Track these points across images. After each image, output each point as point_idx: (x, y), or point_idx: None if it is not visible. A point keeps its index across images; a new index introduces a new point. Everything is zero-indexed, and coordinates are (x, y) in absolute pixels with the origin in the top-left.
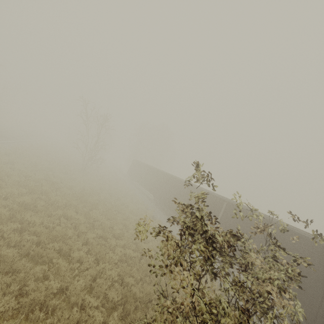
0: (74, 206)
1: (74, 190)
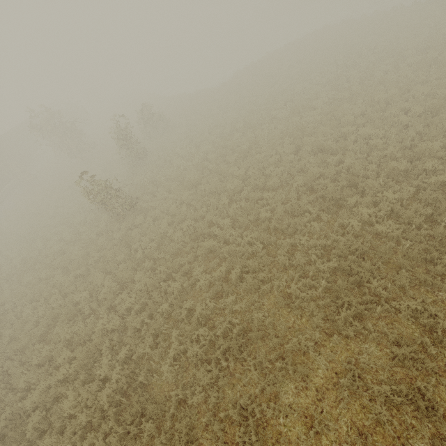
0: None
1: None
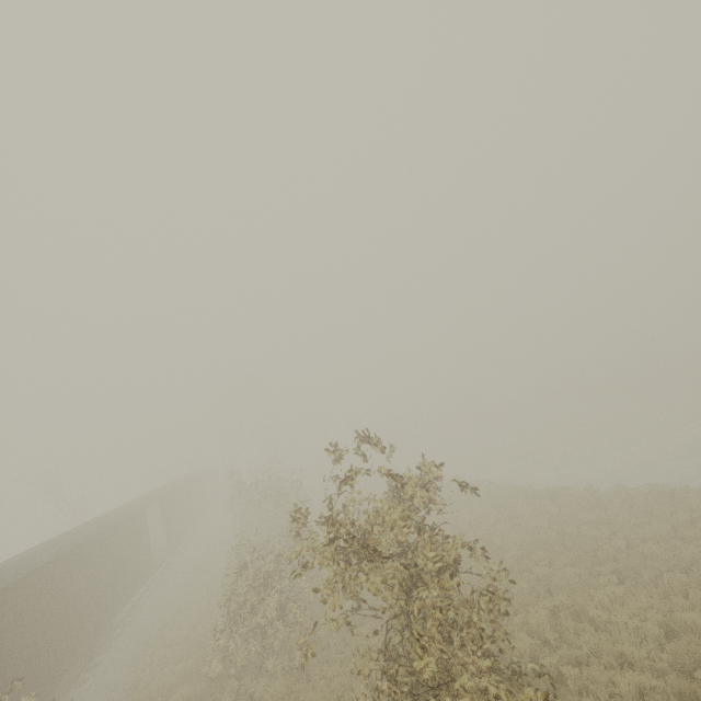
0: None
1: None
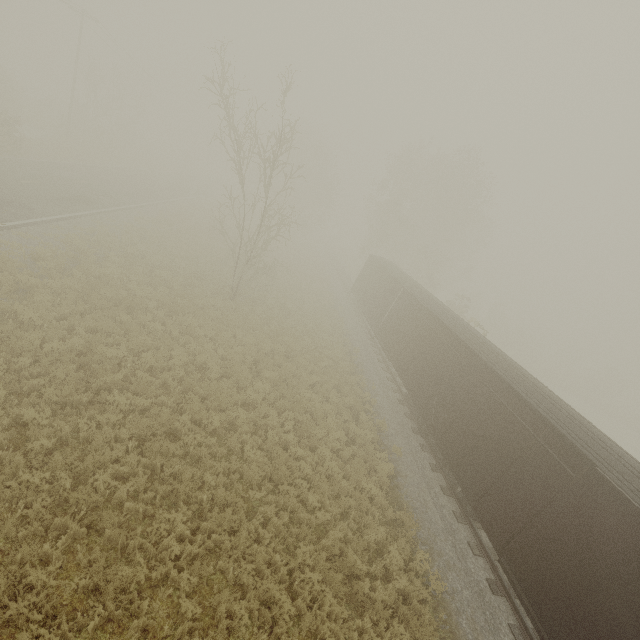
0: (106, 490)
1: (167, 382)
